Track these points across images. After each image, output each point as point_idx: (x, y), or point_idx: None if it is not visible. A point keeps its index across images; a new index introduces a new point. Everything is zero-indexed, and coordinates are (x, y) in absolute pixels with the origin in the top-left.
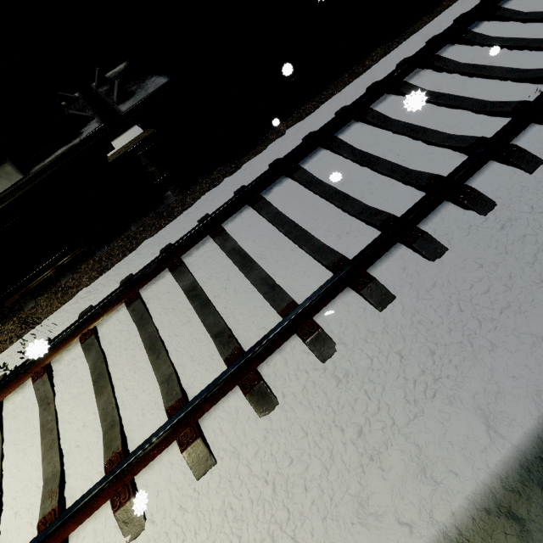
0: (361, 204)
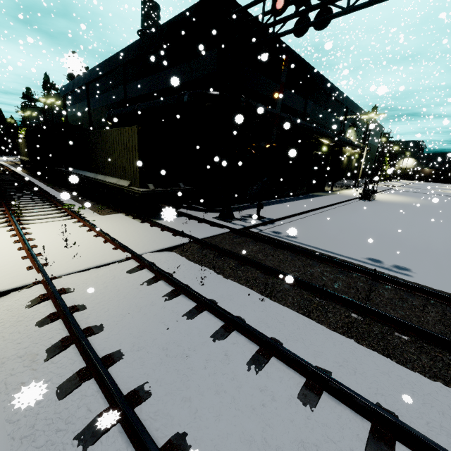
0: None
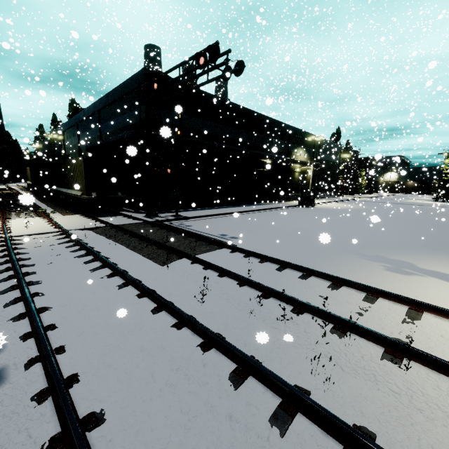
0: (6, 195)
